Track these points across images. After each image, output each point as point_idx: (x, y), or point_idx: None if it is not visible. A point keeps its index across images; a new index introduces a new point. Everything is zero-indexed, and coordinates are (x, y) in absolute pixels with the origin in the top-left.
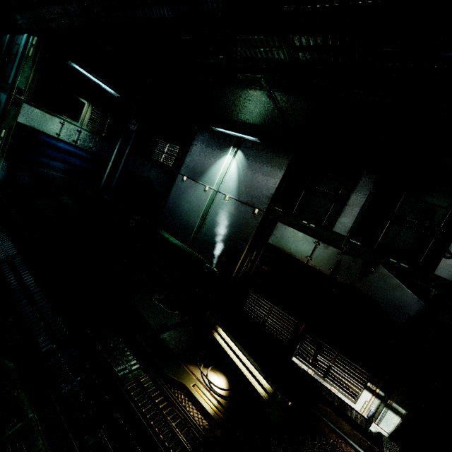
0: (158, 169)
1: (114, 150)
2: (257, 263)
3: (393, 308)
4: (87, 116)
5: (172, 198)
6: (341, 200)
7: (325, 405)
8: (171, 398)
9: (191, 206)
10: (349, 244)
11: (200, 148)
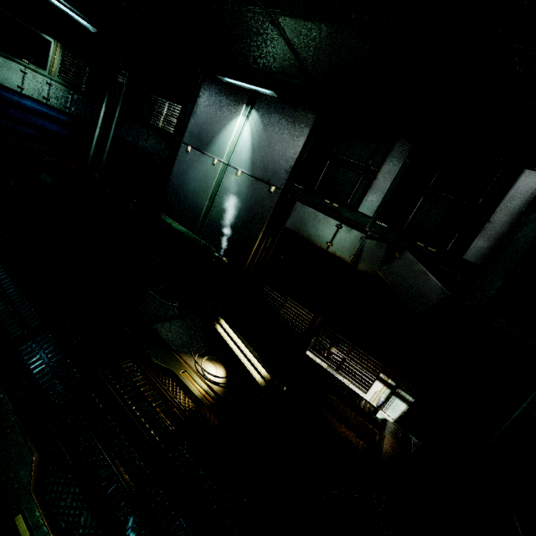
0: (157, 137)
1: (100, 112)
2: (272, 251)
3: (414, 297)
4: (57, 62)
5: (175, 174)
6: (370, 173)
7: (333, 394)
8: (155, 382)
9: (197, 185)
10: (374, 226)
11: (207, 108)
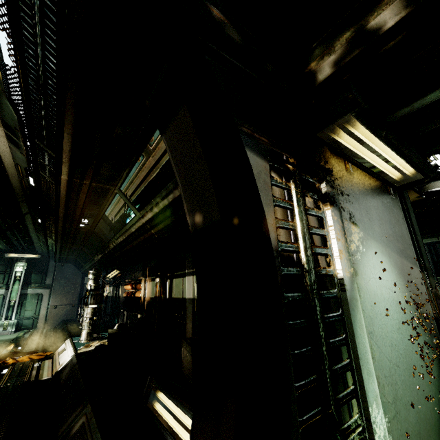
0: None
1: None
2: None
3: None
4: None
5: None
6: None
7: None
8: None
9: None
10: (438, 279)
11: None
